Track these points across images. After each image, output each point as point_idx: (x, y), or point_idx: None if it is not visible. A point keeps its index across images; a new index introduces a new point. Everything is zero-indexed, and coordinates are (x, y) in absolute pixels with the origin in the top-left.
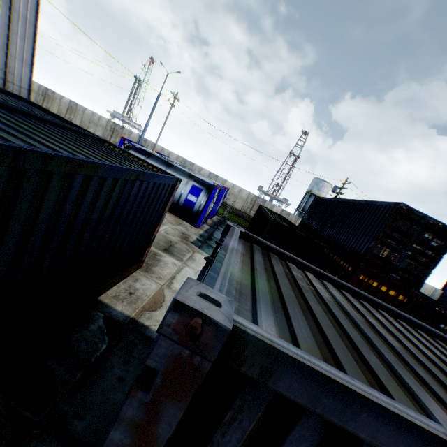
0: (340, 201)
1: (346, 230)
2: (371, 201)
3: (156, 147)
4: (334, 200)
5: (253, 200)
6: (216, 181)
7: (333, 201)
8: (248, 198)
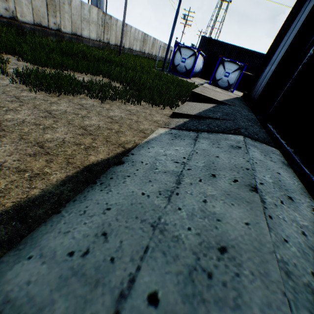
0: (235, 47)
1: (248, 63)
2: (258, 52)
3: (73, 2)
4: (229, 44)
5: (143, 38)
6: (127, 31)
7: (228, 45)
8: (142, 38)
